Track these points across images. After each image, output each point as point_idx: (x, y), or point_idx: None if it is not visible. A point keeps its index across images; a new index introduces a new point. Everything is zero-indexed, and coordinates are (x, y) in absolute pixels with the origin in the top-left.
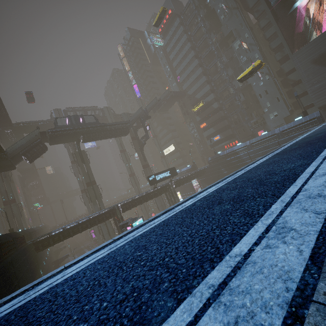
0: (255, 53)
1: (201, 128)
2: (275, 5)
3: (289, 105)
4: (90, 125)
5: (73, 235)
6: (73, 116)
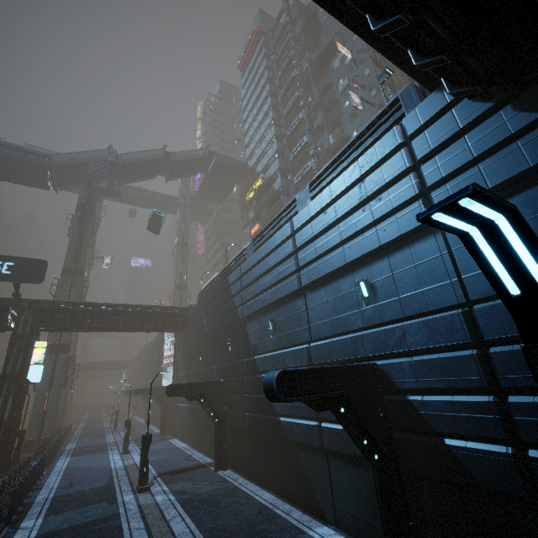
0: (365, 67)
1: (251, 234)
2: None
3: None
4: None
5: None
6: None
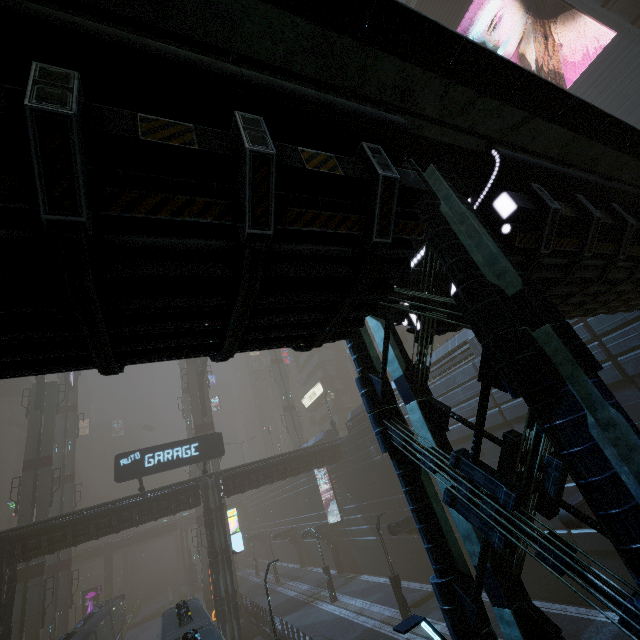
0: None
1: None
2: None
3: None
4: None
5: None
6: None
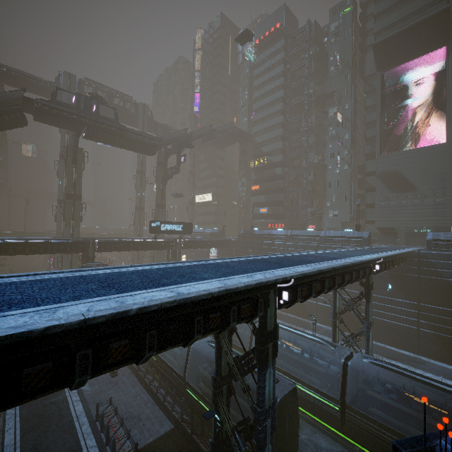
0: (346, 132)
1: (252, 189)
2: (395, 88)
3: (353, 210)
4: (104, 119)
5: (12, 253)
6: (84, 97)
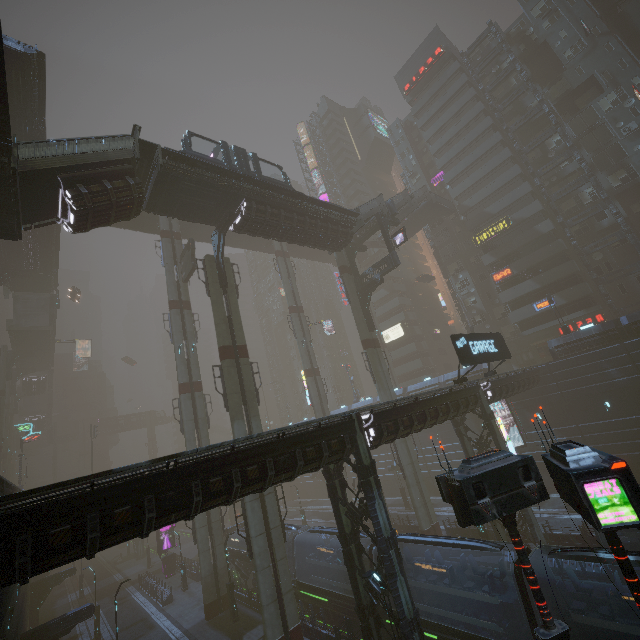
0: None
1: (495, 280)
2: None
3: None
4: (271, 183)
5: (198, 506)
6: (233, 147)
